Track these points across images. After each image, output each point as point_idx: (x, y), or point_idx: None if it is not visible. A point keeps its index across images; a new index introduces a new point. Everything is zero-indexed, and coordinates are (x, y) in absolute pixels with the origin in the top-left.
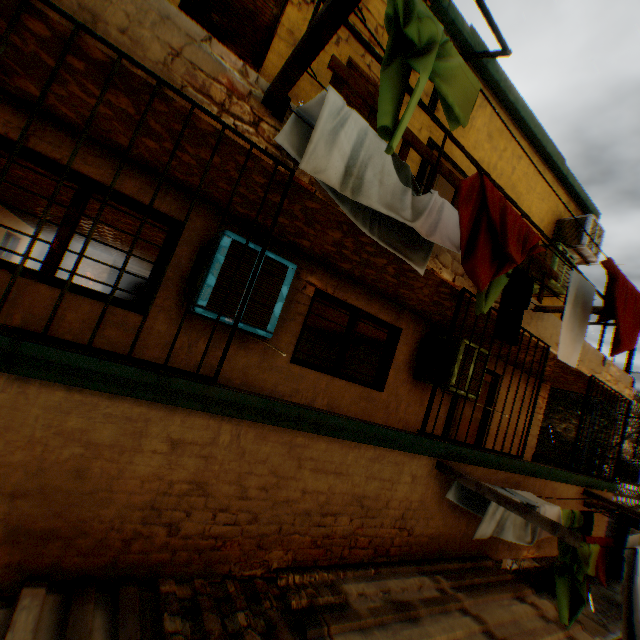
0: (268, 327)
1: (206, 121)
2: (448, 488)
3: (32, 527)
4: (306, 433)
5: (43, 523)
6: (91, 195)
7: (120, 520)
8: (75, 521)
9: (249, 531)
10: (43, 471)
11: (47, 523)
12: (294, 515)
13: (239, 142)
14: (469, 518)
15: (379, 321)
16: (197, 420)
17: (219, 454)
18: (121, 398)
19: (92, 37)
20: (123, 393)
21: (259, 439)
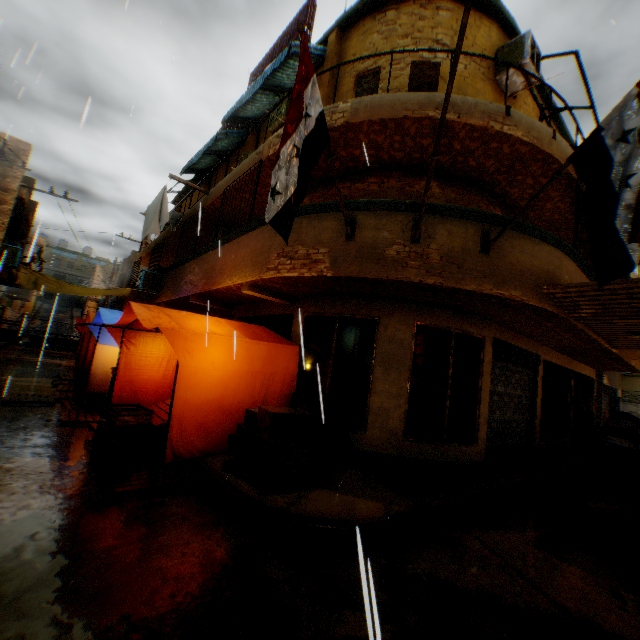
0: None
1: None
2: None
3: None
4: None
5: None
6: None
7: None
8: None
9: None
10: None
11: None
12: None
13: None
14: None
15: None
16: None
17: None
18: None
19: None
20: None
21: None
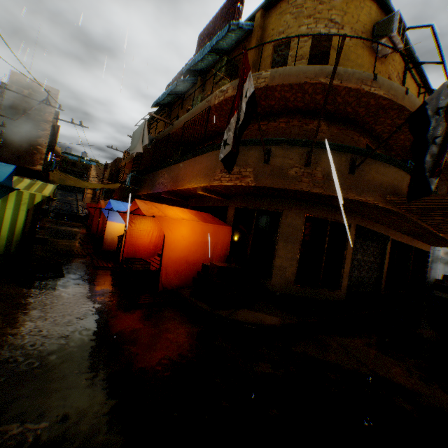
0: None
1: None
2: None
3: None
4: None
5: None
6: None
7: None
8: None
9: None
10: None
11: None
12: None
13: None
14: None
15: None
16: None
17: None
18: None
19: None
20: None
21: None
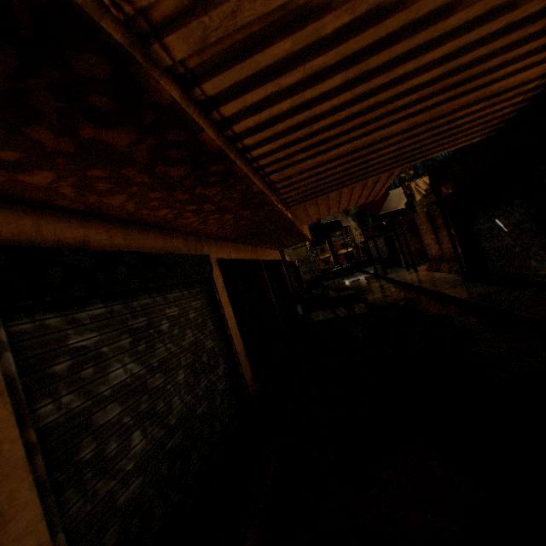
0: None
1: None
2: None
3: None
4: None
5: None
6: None
7: None
8: None
9: None
10: None
11: None
12: None
13: None
14: None
15: None
16: None
17: None
18: None
19: None
20: None
21: None
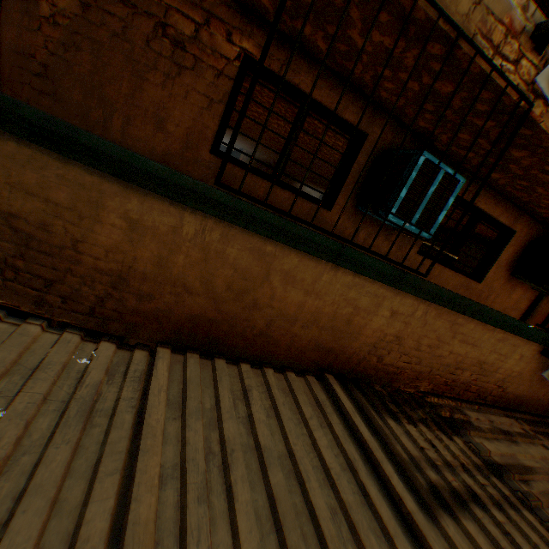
0: (430, 231)
1: (477, 65)
2: (540, 368)
3: (324, 345)
4: (464, 316)
5: (329, 344)
6: (309, 114)
7: (358, 350)
8: (341, 346)
9: (414, 369)
10: (334, 318)
11: (330, 345)
12: (440, 365)
13: (496, 82)
14: (545, 391)
15: (495, 223)
16: (408, 300)
17: (413, 322)
18: (375, 282)
19: (427, 3)
20: (379, 280)
21: (436, 316)
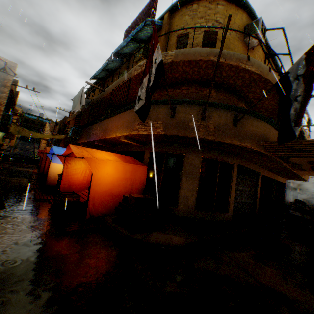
0: None
1: None
2: None
3: None
4: None
5: None
6: None
7: None
8: None
9: None
10: None
11: None
12: None
13: None
14: None
15: None
16: None
17: None
18: None
19: None
20: None
21: None
